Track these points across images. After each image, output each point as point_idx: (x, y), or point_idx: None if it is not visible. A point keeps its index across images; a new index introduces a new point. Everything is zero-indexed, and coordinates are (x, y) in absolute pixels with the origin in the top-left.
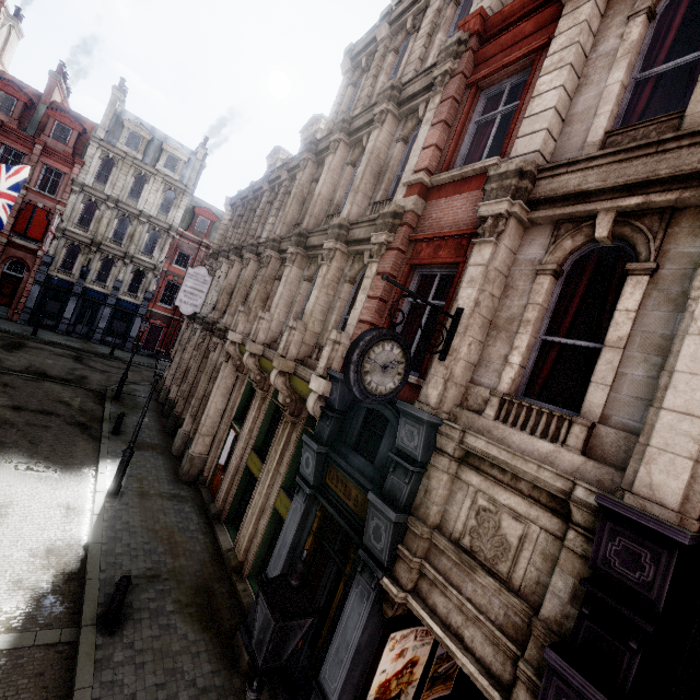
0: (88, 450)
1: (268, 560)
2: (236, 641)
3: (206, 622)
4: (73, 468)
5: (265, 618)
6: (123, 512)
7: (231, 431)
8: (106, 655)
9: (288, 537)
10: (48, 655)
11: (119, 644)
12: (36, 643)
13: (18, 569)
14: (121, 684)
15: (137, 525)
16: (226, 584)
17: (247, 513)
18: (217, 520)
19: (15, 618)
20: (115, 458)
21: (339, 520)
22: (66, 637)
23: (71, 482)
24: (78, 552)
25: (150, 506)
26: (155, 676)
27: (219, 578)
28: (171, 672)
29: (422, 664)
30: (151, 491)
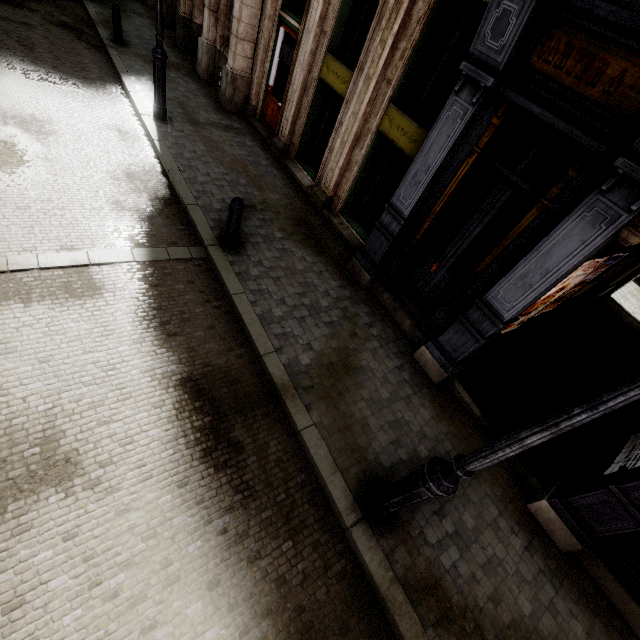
0: (98, 62)
1: (363, 196)
2: (352, 265)
3: (316, 249)
4: (96, 85)
5: (389, 246)
6: (182, 140)
7: (280, 31)
8: (242, 270)
9: (433, 159)
10: (189, 268)
11: (249, 262)
12: (172, 258)
13: (108, 191)
14: (268, 292)
15: (205, 155)
16: (320, 218)
17: (331, 144)
18: (285, 156)
19: (137, 236)
20: (138, 76)
21: (556, 123)
22: (195, 254)
23: (104, 102)
24: (159, 179)
25: (208, 137)
26: (293, 288)
27: (310, 212)
28: (305, 285)
29: (565, 290)
30: (200, 120)
